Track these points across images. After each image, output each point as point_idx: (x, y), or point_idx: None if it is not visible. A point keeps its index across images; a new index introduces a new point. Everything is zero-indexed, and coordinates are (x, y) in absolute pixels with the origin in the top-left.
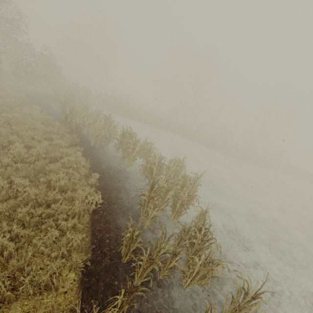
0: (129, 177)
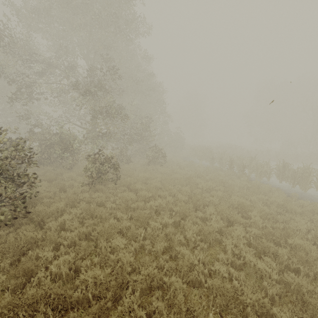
0: (316, 198)
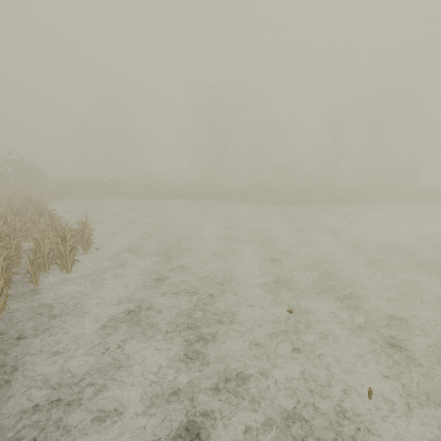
0: None
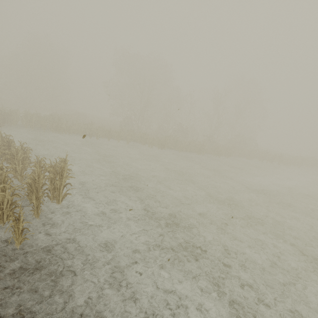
0: None
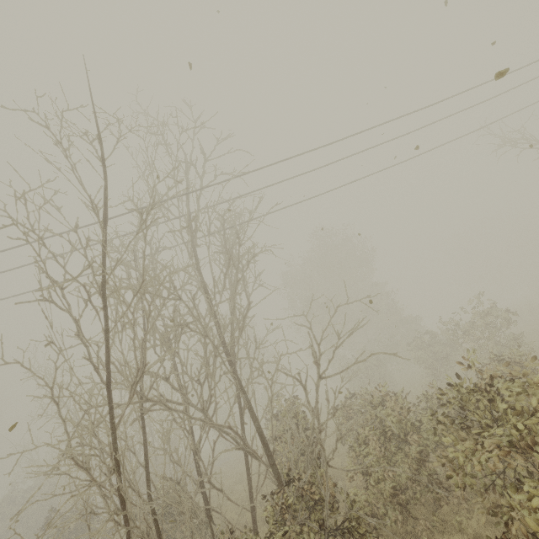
0: None
